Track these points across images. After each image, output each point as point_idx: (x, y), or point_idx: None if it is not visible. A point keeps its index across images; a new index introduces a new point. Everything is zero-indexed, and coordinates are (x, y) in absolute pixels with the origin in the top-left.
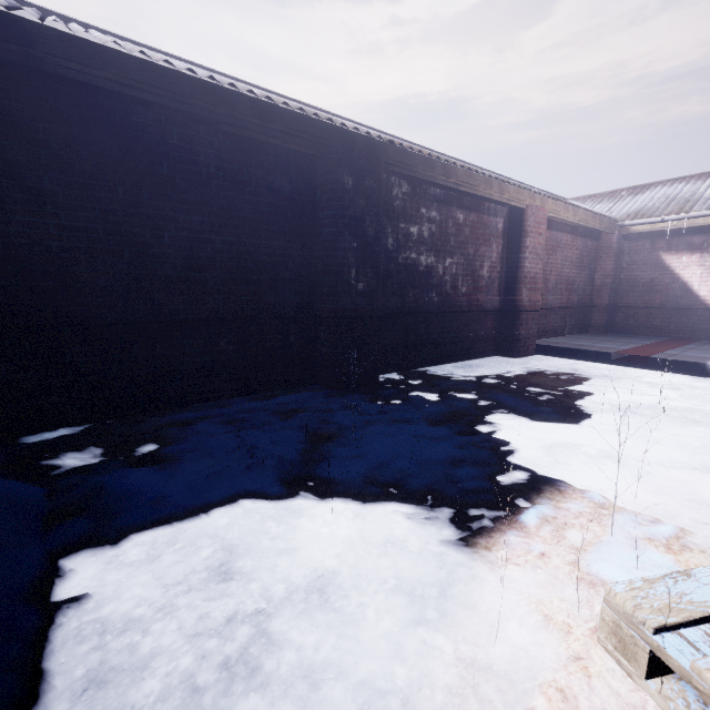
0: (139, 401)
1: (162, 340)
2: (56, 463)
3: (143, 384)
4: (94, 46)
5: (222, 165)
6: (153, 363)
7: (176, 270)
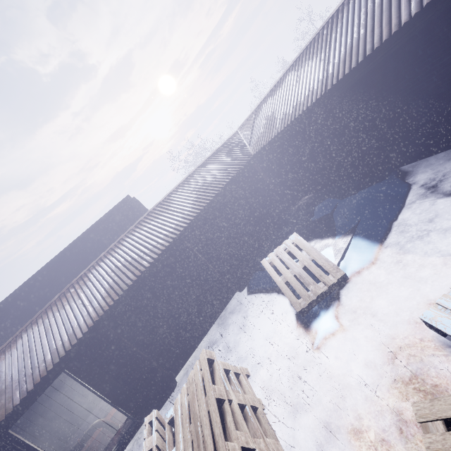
0: (450, 143)
1: (450, 118)
2: (415, 178)
3: (449, 137)
4: (372, 52)
5: (450, 22)
6: (450, 128)
7: (445, 88)
